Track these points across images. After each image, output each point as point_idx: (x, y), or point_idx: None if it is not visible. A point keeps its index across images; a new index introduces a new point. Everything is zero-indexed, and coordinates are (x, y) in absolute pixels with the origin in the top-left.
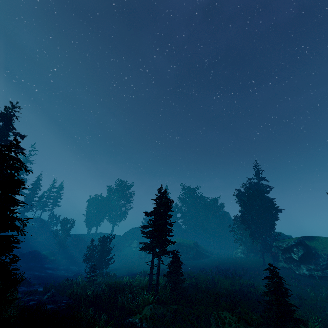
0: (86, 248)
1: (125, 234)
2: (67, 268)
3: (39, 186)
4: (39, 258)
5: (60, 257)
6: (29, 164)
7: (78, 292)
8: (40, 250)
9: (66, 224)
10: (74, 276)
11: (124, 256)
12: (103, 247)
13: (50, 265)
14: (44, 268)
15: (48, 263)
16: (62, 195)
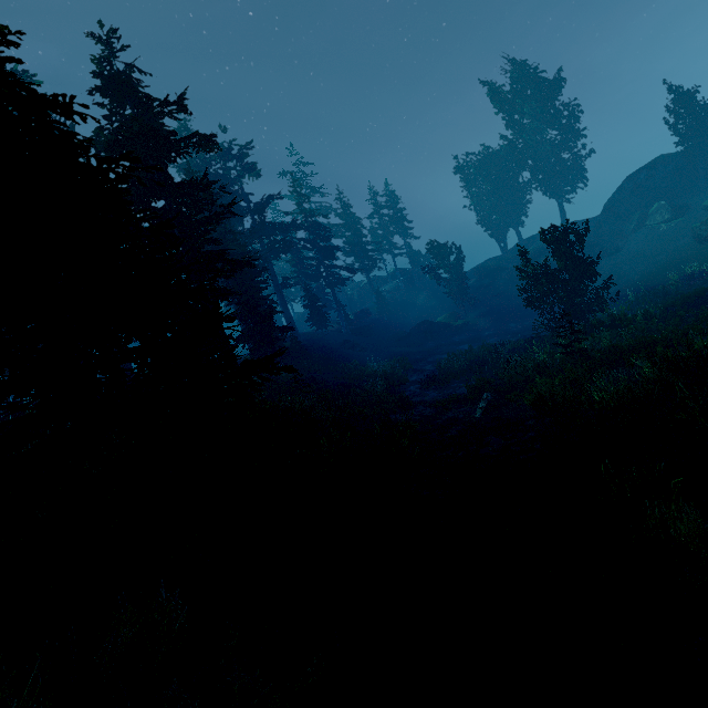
0: (516, 281)
1: (609, 207)
2: (499, 331)
3: (354, 218)
4: (436, 330)
5: (472, 317)
6: (314, 191)
7: (558, 394)
8: (431, 318)
9: (444, 257)
10: (520, 344)
11: (637, 258)
12: (567, 261)
13: (462, 336)
14: (455, 344)
15: (457, 334)
16: (404, 209)
